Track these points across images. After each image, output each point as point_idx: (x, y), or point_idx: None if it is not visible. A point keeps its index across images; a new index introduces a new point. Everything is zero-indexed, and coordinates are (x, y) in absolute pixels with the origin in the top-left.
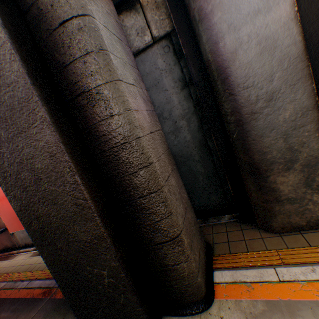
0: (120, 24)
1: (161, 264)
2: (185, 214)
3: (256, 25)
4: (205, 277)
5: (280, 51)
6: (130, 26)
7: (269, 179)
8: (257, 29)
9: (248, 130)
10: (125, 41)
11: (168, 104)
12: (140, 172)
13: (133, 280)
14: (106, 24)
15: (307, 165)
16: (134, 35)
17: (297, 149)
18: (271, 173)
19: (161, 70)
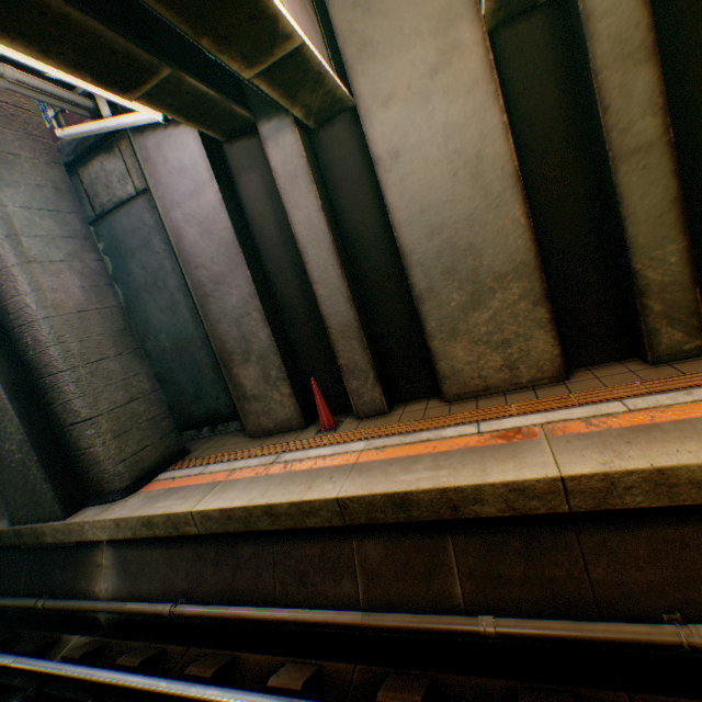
0: (68, 188)
1: (79, 448)
2: (127, 403)
3: (195, 206)
4: (142, 474)
5: (218, 235)
6: (112, 171)
7: (235, 371)
8: (196, 210)
9: (207, 314)
10: (70, 208)
11: (162, 271)
12: (50, 351)
13: (42, 457)
14: (31, 203)
15: (262, 358)
16: (117, 182)
17: (251, 339)
18: (235, 365)
19: (151, 228)
